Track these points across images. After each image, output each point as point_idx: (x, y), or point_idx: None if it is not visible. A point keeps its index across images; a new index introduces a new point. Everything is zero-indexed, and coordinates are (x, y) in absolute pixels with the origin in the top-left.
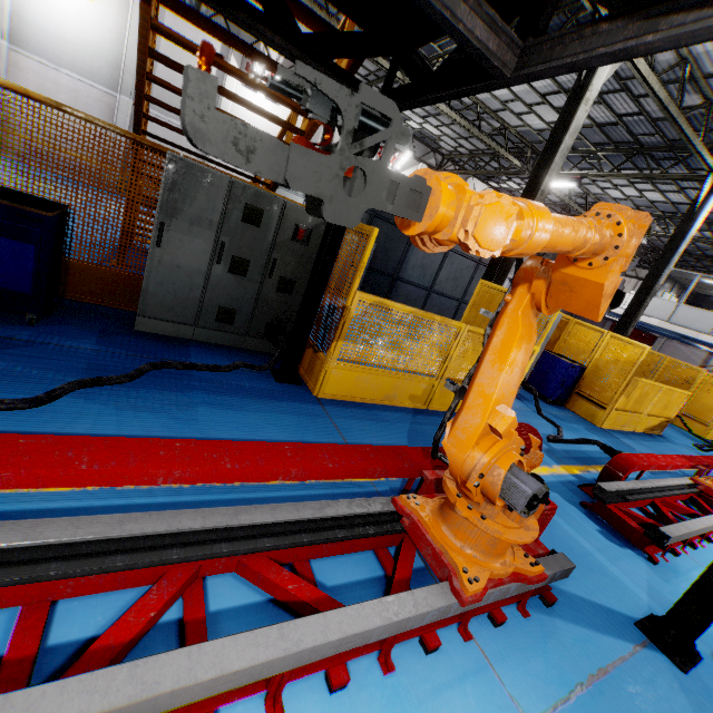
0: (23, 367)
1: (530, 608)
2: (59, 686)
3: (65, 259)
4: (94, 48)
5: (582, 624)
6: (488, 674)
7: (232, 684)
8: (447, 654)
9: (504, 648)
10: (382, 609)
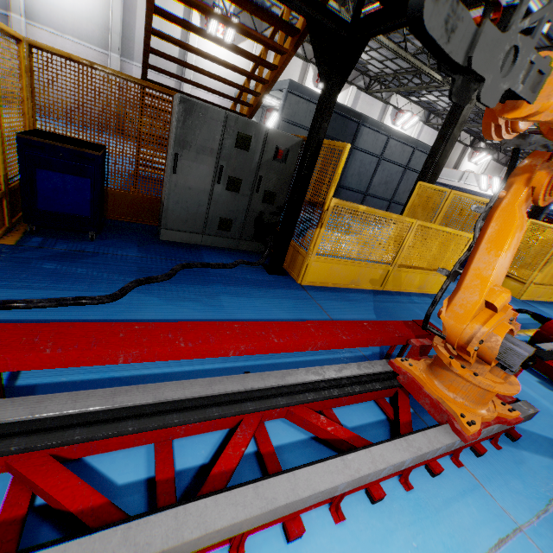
0: (97, 272)
1: (500, 443)
2: (213, 501)
3: (104, 188)
4: (87, 15)
5: (542, 454)
6: (481, 492)
7: (318, 500)
8: (447, 477)
9: (488, 473)
10: (408, 446)
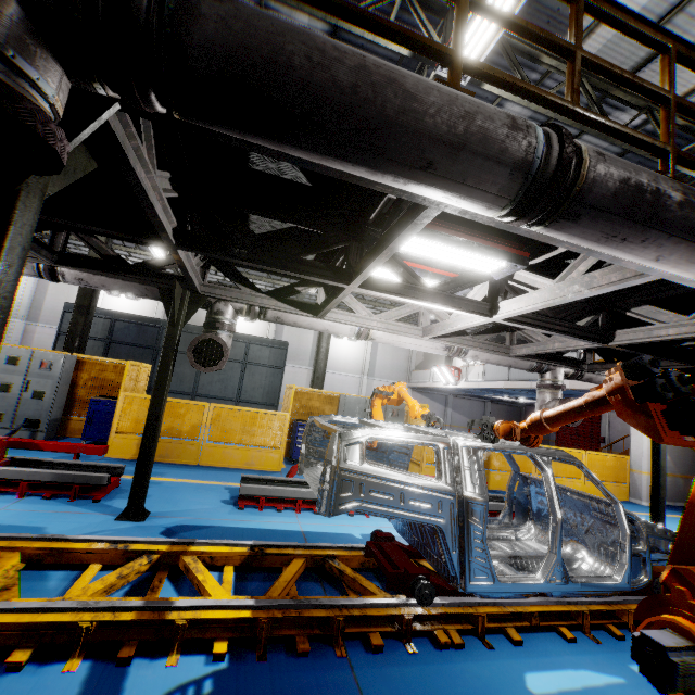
0: None
1: None
2: None
3: None
4: None
5: None
6: None
7: None
8: None
9: None
10: None
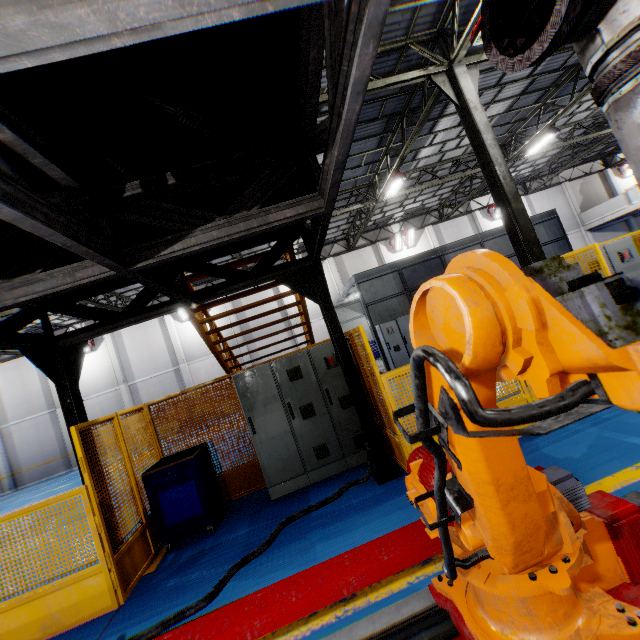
0: (206, 570)
1: None
2: None
3: (220, 474)
4: None
5: None
6: None
7: None
8: None
9: None
10: None
